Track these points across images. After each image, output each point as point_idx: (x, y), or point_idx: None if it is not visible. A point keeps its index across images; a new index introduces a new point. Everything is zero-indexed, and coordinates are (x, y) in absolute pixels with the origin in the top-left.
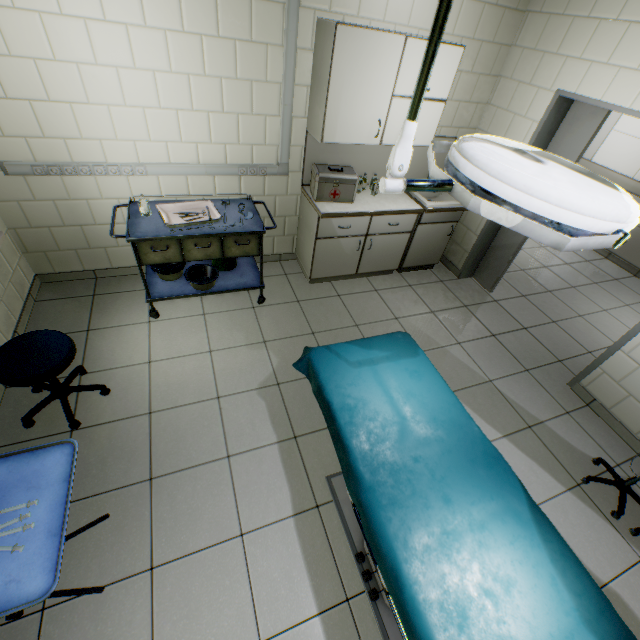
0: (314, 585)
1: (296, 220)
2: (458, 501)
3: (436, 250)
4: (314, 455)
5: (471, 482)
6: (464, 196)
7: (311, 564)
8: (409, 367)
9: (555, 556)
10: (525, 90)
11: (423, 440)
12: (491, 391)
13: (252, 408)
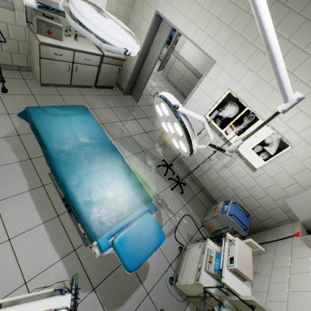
0: (41, 214)
1: (27, 45)
2: (96, 162)
3: (113, 79)
4: (42, 166)
5: (102, 156)
6: (69, 20)
7: (39, 207)
8: (83, 118)
9: (128, 175)
10: (146, 6)
11: (85, 144)
12: (131, 139)
13: (0, 146)
